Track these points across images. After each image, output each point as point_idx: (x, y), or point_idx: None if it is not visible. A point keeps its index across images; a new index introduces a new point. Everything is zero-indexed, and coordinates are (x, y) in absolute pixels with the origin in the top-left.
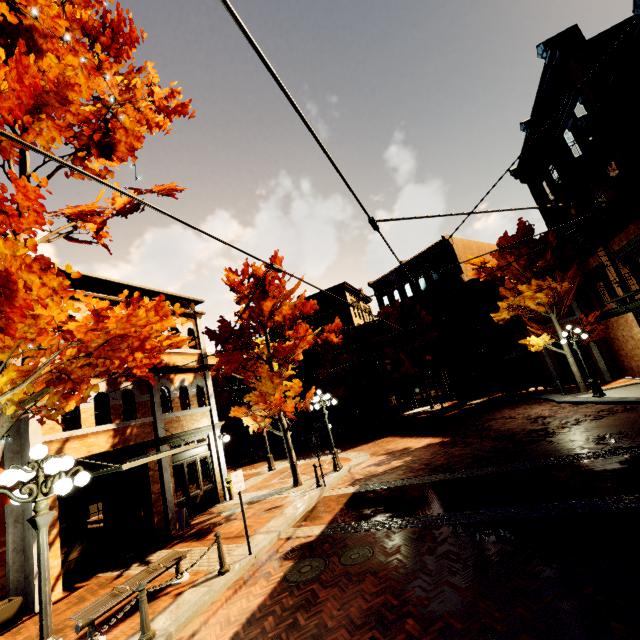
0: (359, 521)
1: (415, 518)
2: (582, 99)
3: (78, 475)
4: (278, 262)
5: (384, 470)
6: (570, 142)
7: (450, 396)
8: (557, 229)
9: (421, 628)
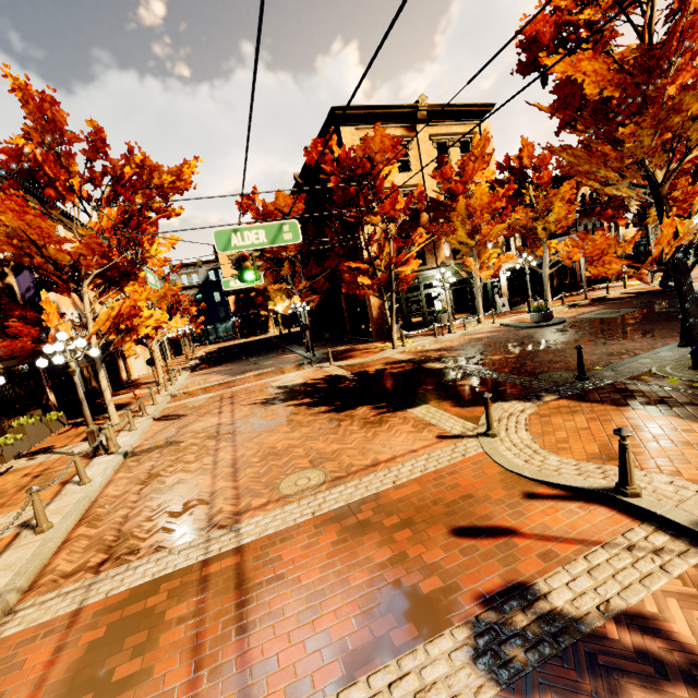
0: None
1: None
2: None
3: None
4: None
5: None
6: None
7: None
8: None
9: None
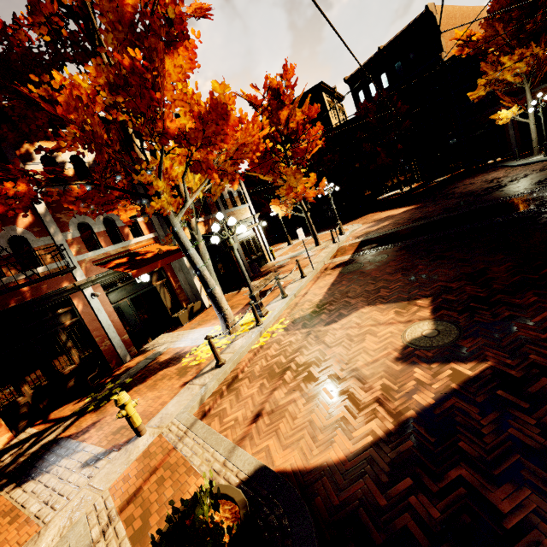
0: (373, 249)
1: (409, 240)
2: None
3: (237, 228)
4: (291, 70)
5: (377, 228)
6: None
7: (417, 179)
8: None
9: (426, 266)
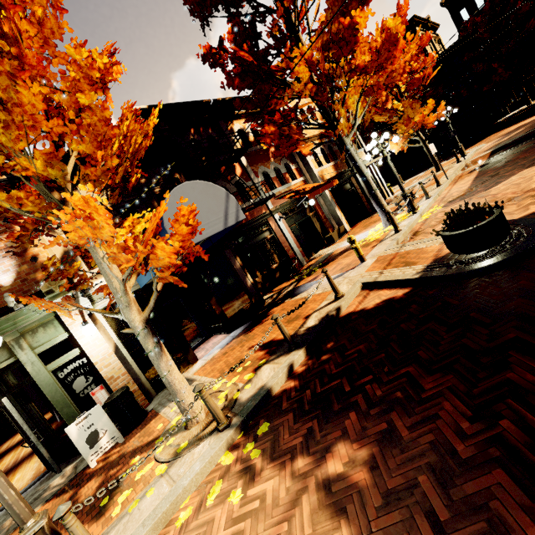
0: (511, 148)
1: None
2: None
3: (386, 144)
4: (405, 6)
5: (509, 137)
6: None
7: None
8: None
9: None
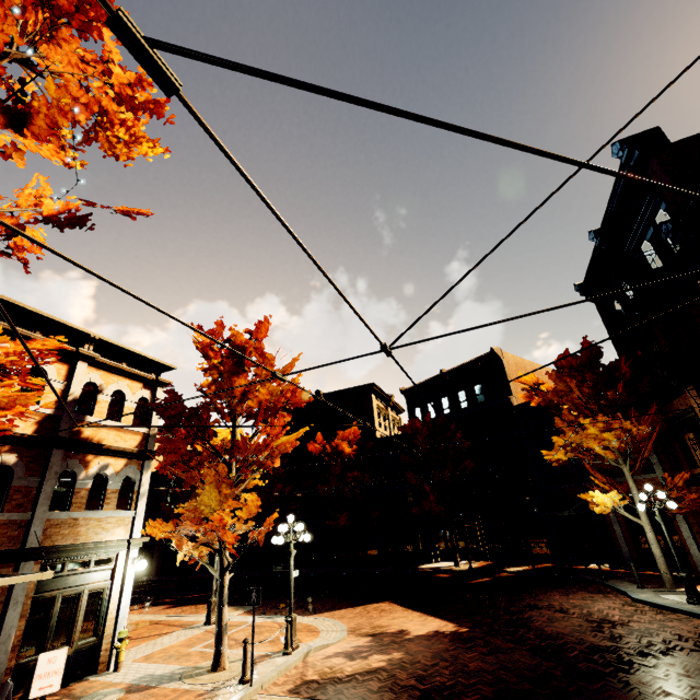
0: None
1: None
2: (666, 205)
3: None
4: (264, 329)
5: (353, 671)
6: (651, 249)
7: (483, 553)
8: (631, 359)
9: None
